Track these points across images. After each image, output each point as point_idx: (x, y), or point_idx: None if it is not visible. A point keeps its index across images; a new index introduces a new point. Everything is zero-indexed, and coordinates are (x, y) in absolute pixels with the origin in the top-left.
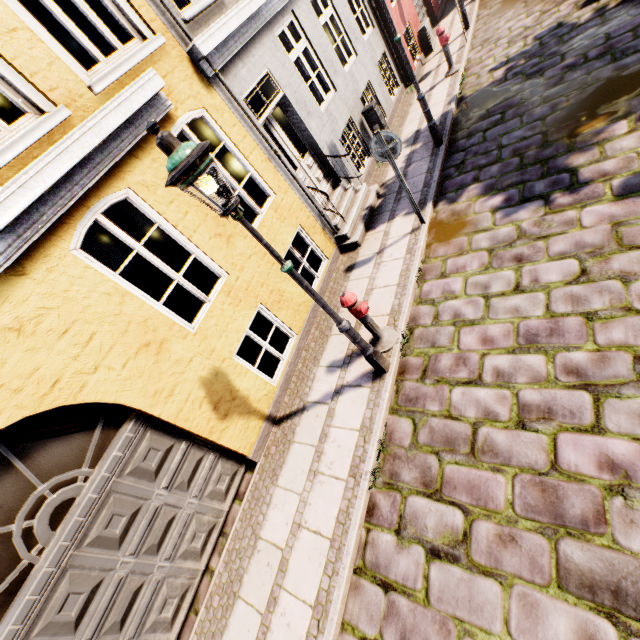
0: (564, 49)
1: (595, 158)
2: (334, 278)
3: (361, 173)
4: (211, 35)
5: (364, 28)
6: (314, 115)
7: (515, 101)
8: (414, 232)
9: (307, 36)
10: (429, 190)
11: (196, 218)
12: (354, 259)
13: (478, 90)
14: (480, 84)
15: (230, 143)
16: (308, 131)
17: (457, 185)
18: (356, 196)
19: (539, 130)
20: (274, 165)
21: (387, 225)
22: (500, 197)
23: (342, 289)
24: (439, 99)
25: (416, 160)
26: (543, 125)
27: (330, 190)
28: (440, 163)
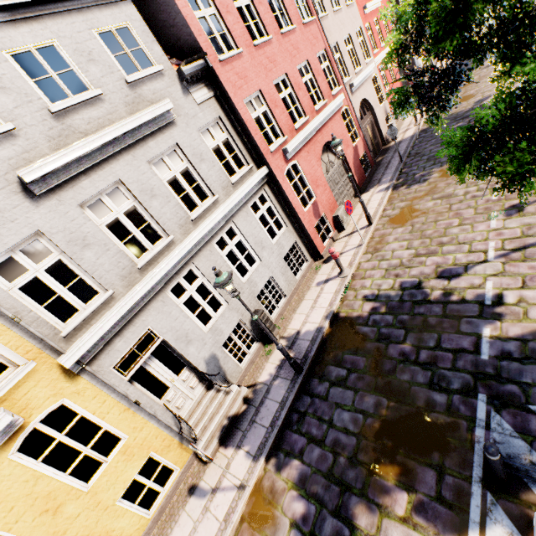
0: (410, 324)
1: (371, 532)
2: (180, 491)
3: (245, 360)
4: (81, 346)
5: (276, 231)
6: (195, 340)
7: (361, 363)
8: (240, 490)
9: (204, 275)
10: (271, 434)
11: (23, 507)
12: (199, 478)
13: (349, 316)
14: (353, 309)
15: (87, 413)
16: (185, 356)
17: (289, 446)
18: (225, 399)
19: (358, 430)
20: (134, 410)
21: (233, 453)
22: (303, 506)
23: (176, 517)
24: (324, 302)
25: (282, 375)
26: (362, 426)
27: (204, 392)
28: (290, 402)
